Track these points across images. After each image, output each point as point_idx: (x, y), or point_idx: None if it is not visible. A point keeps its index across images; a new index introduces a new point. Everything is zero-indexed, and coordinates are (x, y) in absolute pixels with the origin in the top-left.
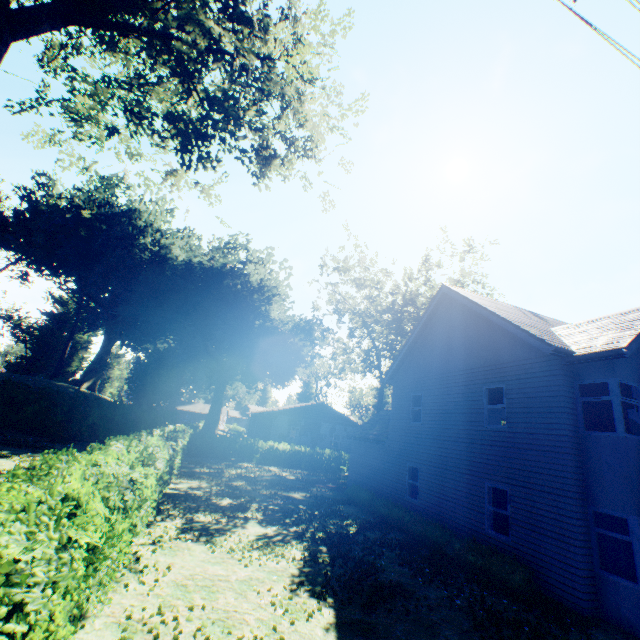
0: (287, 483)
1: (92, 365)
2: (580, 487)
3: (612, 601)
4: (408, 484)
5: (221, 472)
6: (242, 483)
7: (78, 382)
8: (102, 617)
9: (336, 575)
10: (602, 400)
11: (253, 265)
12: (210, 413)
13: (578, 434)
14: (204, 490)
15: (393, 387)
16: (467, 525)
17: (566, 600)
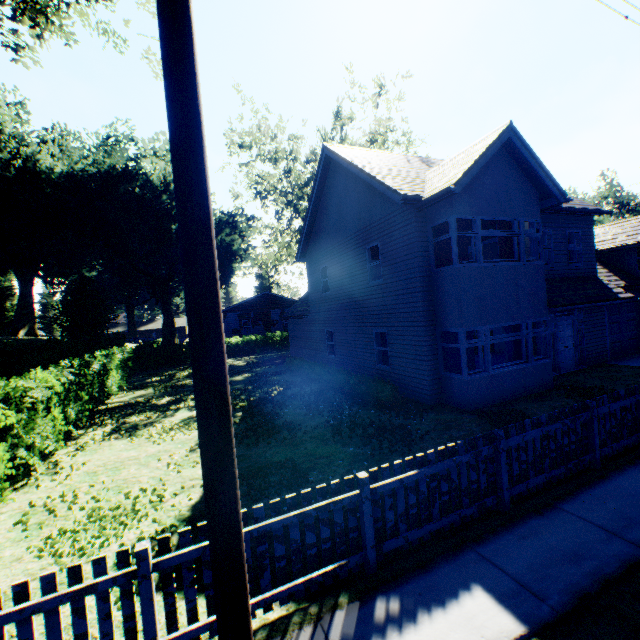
0: (235, 370)
1: (19, 312)
2: (430, 316)
3: (449, 391)
4: (328, 345)
5: (173, 377)
6: (189, 381)
7: (13, 332)
8: (9, 512)
9: (239, 430)
10: (445, 238)
11: (149, 160)
12: (164, 328)
13: (430, 273)
14: (147, 396)
15: (307, 265)
16: (365, 365)
17: (421, 398)
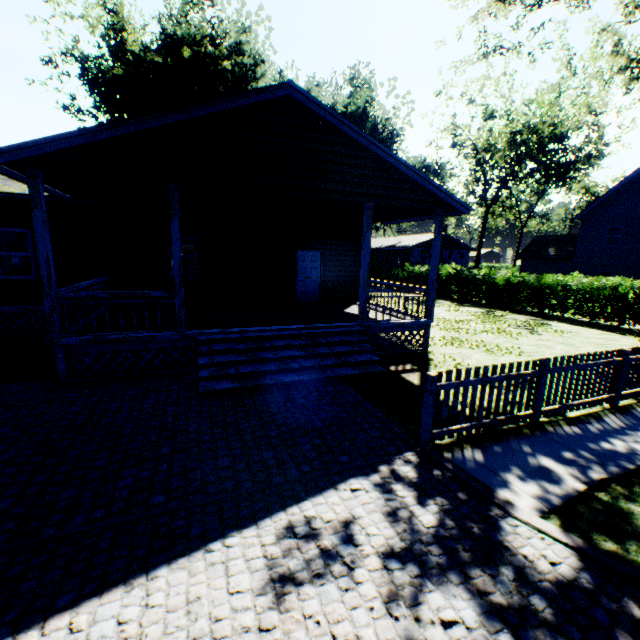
0: None
1: None
2: None
3: None
4: None
5: None
6: None
7: None
8: None
9: None
10: None
11: (373, 103)
12: None
13: None
14: None
15: (581, 222)
16: None
17: None
